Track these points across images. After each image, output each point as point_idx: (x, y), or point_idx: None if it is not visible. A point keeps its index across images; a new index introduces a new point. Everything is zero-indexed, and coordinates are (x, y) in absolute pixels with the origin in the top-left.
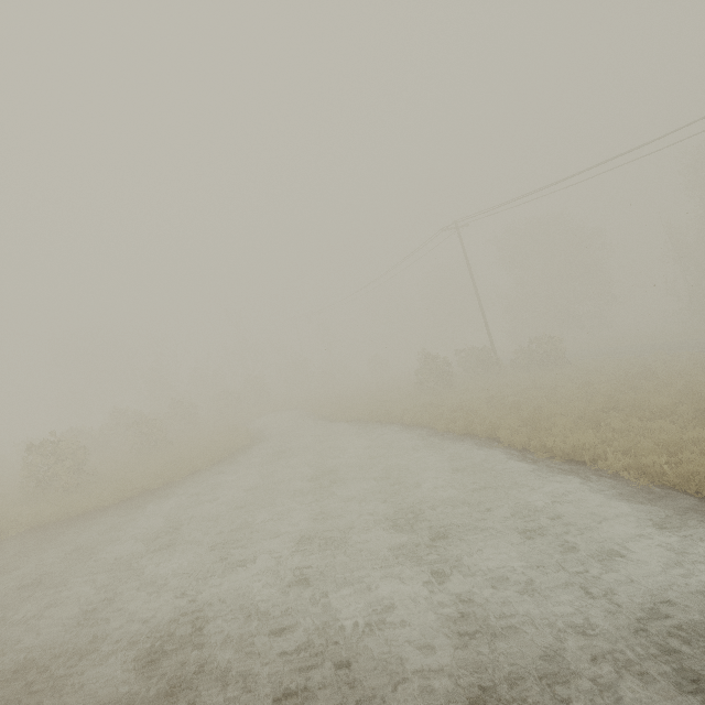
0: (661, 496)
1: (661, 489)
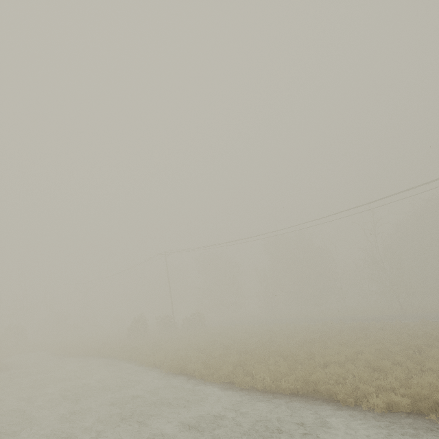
0: (166, 374)
1: (169, 372)
